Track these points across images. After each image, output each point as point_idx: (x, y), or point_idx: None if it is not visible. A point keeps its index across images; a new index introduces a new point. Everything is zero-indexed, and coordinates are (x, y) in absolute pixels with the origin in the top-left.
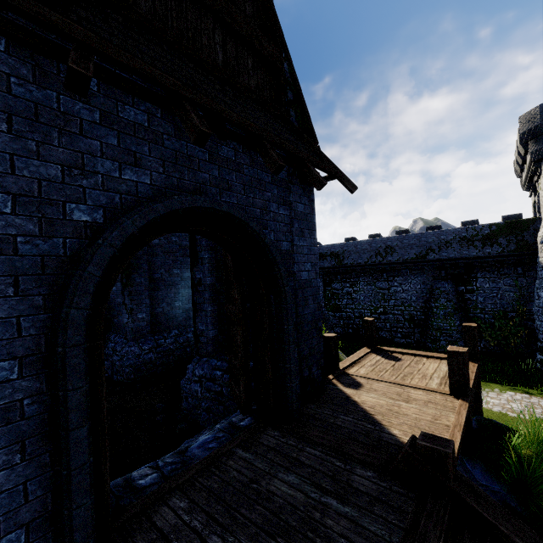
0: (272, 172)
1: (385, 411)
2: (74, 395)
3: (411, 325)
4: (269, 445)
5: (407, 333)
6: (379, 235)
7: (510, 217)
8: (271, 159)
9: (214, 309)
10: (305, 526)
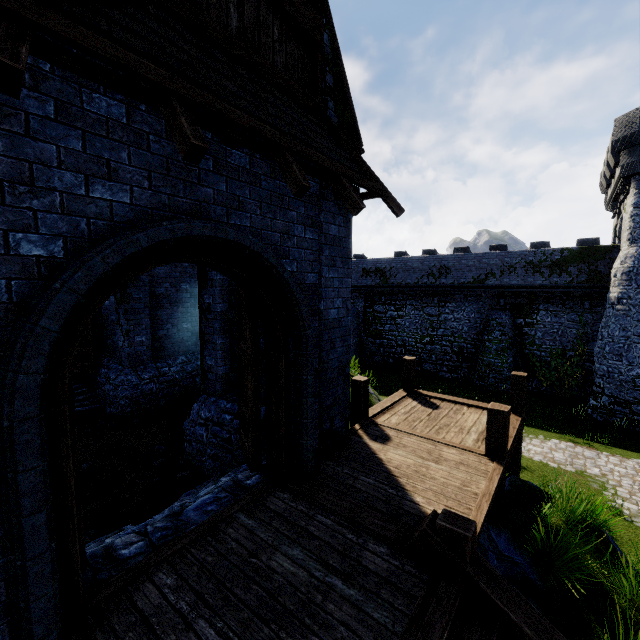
0: (294, 194)
1: (411, 473)
2: (26, 477)
3: (459, 358)
4: (276, 511)
5: (454, 367)
6: (435, 251)
7: (586, 241)
8: (293, 176)
9: (225, 341)
10: (304, 611)
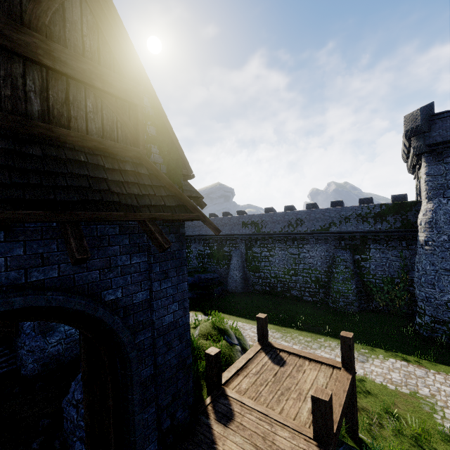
0: (72, 264)
1: None
2: None
3: (316, 286)
4: None
5: (313, 292)
6: (293, 206)
7: (397, 196)
8: (71, 248)
9: None
10: None
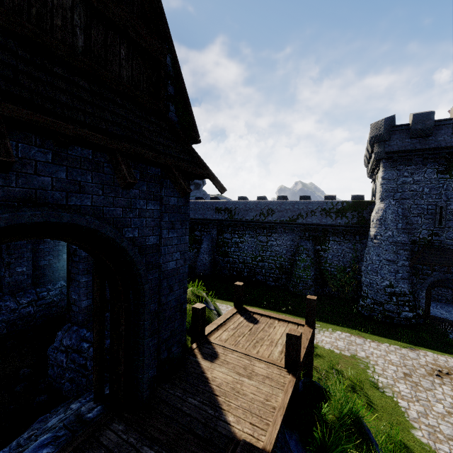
0: (122, 188)
1: (229, 391)
2: None
3: (280, 272)
4: (108, 446)
5: (277, 278)
6: (265, 197)
7: (357, 197)
8: (122, 173)
9: (88, 280)
10: None
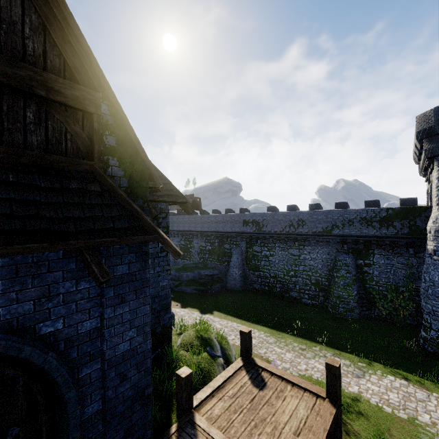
0: None
1: None
2: None
3: (316, 289)
4: None
5: (313, 295)
6: (295, 206)
7: (406, 200)
8: None
9: None
10: None
